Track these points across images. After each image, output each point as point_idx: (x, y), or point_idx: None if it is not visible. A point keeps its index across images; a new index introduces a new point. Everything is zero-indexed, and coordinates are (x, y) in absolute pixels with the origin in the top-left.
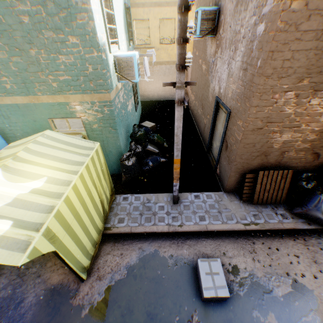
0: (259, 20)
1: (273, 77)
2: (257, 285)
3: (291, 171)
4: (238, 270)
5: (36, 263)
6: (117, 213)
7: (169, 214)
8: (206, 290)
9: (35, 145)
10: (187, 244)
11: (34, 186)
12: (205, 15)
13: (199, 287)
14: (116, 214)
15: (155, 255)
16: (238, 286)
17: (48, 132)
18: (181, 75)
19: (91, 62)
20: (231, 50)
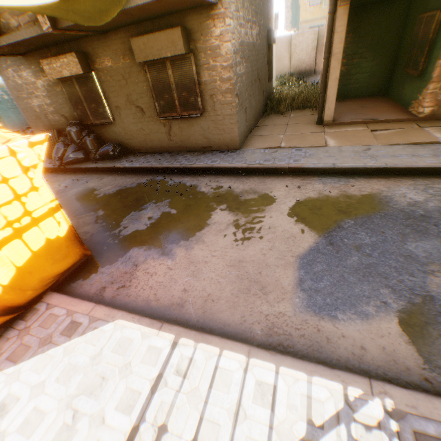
0: None
1: None
2: None
3: (56, 130)
4: None
5: None
6: None
7: None
8: None
9: None
10: None
11: None
12: None
13: None
14: None
15: None
16: None
17: None
18: None
19: None
20: None
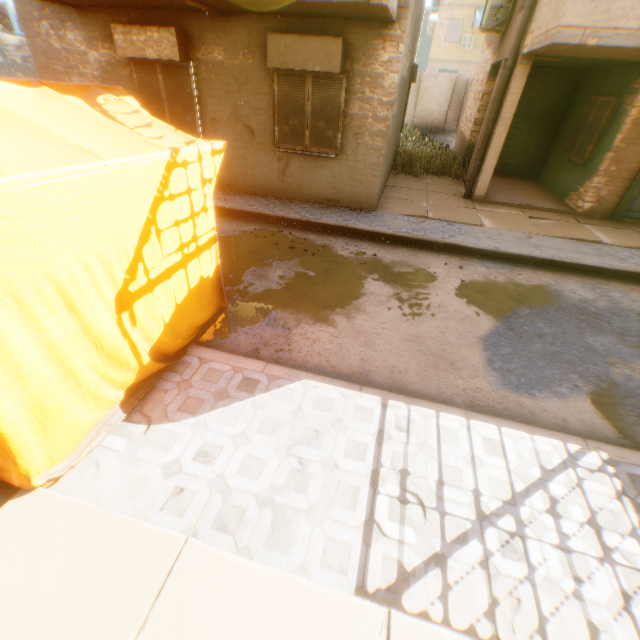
0: None
1: (23, 5)
2: None
3: None
4: None
5: None
6: None
7: None
8: None
9: None
10: None
11: None
12: None
13: None
14: None
15: None
16: None
17: None
18: None
19: None
20: None
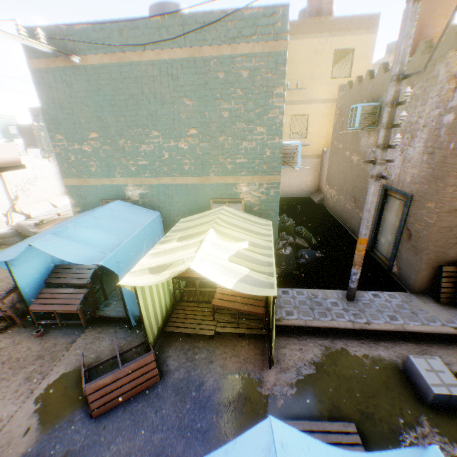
0: (444, 112)
1: None
2: None
3: None
4: None
5: (202, 349)
6: (281, 305)
7: (347, 311)
8: (434, 387)
9: (223, 216)
10: (382, 345)
11: (242, 246)
12: (365, 110)
13: (417, 392)
14: (281, 306)
15: (344, 353)
16: None
17: (225, 207)
18: (383, 153)
19: (270, 147)
20: (404, 138)
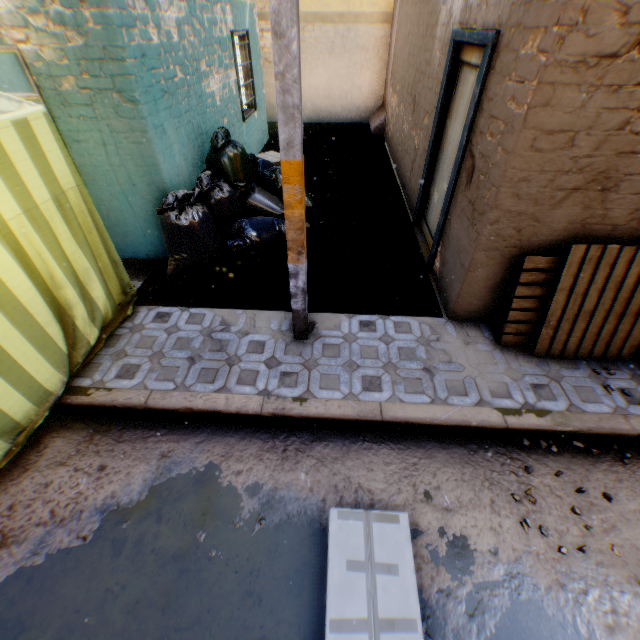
0: None
1: None
2: (534, 618)
3: None
4: (469, 555)
5: None
6: (124, 351)
7: (274, 366)
8: (338, 634)
9: None
10: (315, 455)
11: None
12: None
13: (323, 606)
14: (122, 353)
15: (206, 480)
16: (465, 615)
17: None
18: None
19: None
20: None
